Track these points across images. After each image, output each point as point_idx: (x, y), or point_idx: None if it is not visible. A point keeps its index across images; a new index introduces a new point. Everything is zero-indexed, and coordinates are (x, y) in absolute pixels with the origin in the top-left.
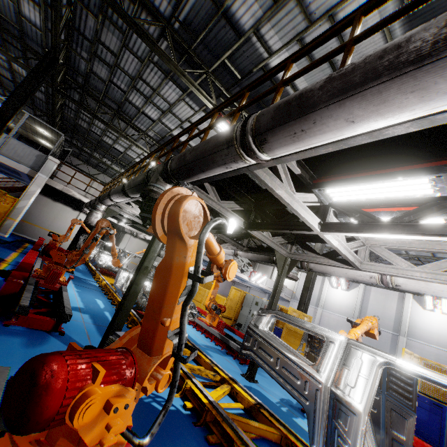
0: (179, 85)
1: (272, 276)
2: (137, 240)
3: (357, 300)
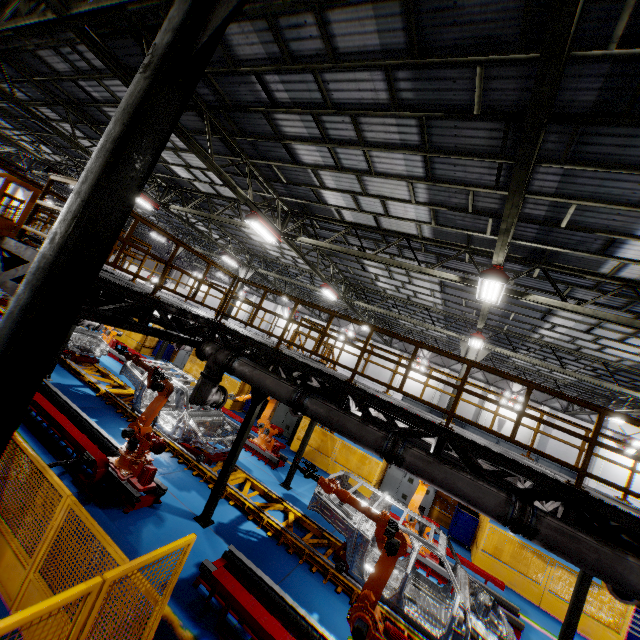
0: (13, 124)
1: (188, 282)
2: None
3: (248, 309)
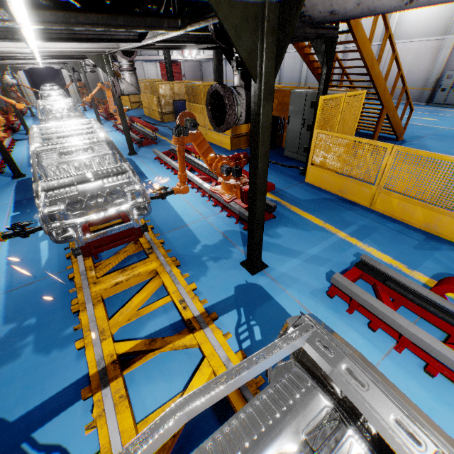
0: None
1: None
2: None
3: None
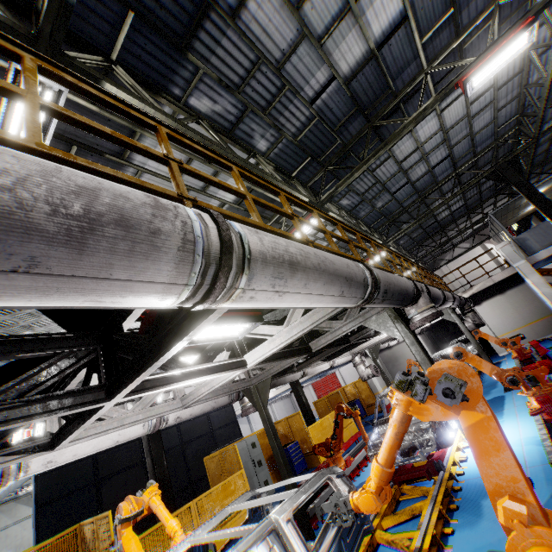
0: None
1: None
2: (485, 305)
3: None
